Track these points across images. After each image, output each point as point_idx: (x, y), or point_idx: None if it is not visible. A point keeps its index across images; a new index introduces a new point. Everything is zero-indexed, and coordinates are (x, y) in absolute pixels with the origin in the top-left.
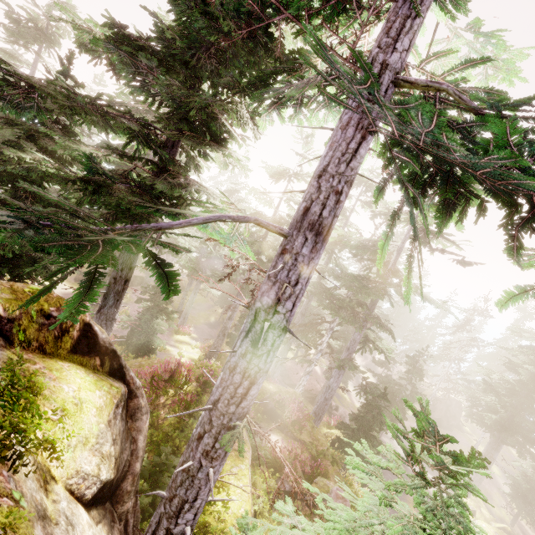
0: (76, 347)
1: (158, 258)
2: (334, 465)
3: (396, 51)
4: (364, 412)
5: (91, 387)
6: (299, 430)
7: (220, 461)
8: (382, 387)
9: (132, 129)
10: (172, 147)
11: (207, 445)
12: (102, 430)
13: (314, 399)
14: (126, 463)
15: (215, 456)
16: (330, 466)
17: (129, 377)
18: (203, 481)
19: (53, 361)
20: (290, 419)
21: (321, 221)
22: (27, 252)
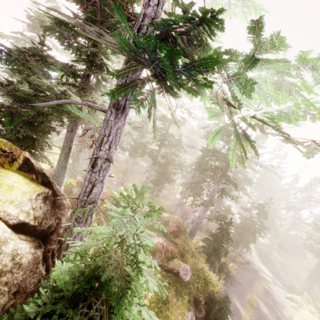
0: (21, 168)
1: (14, 114)
2: (193, 257)
3: (150, 6)
4: (218, 232)
5: (23, 183)
6: (174, 237)
7: (83, 224)
8: (244, 223)
9: (65, 68)
10: (87, 76)
11: (76, 215)
12: (24, 201)
13: (202, 228)
14: (52, 227)
15: (80, 221)
16: (190, 257)
17: (55, 188)
18: (76, 233)
19: (6, 170)
20: (169, 230)
21: (118, 103)
22: (29, 135)
